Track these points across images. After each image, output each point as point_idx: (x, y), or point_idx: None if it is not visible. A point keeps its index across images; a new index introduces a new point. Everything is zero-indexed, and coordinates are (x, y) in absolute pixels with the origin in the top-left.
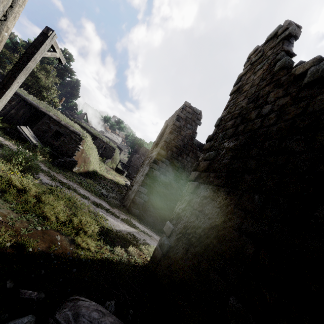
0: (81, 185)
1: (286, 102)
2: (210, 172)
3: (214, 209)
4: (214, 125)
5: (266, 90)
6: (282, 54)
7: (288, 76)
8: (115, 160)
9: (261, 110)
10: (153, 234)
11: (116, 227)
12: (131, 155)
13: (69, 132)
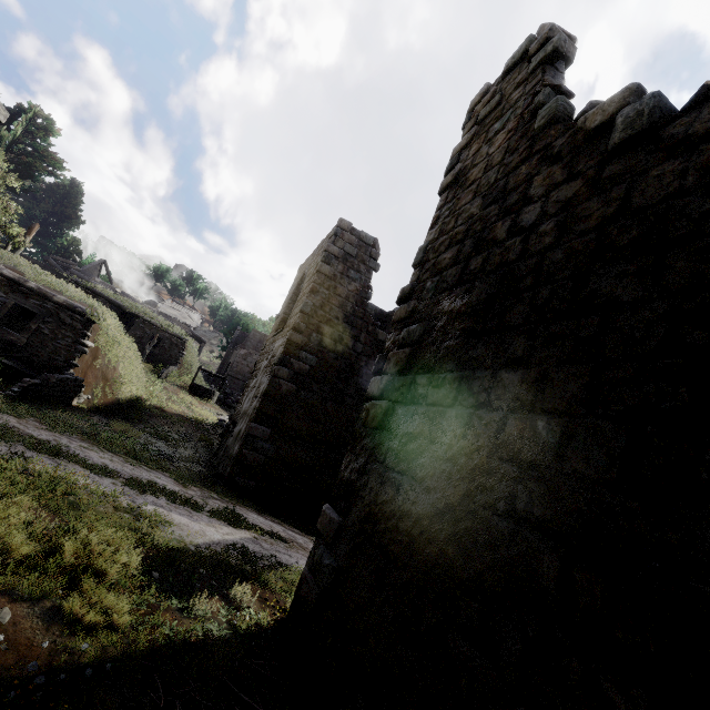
0: (94, 440)
1: (575, 193)
2: (417, 374)
3: (439, 466)
4: (413, 264)
5: (523, 174)
6: (547, 92)
7: (569, 137)
8: (187, 366)
9: (518, 217)
10: (293, 535)
11: (195, 537)
12: (228, 352)
13: (54, 307)
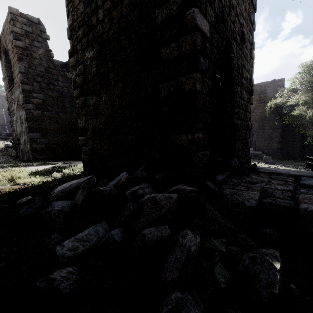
0: None
1: (110, 7)
2: (88, 84)
3: (104, 107)
4: (68, 38)
5: None
6: None
7: None
8: None
9: (97, 15)
10: (73, 162)
11: (38, 169)
12: None
13: None
